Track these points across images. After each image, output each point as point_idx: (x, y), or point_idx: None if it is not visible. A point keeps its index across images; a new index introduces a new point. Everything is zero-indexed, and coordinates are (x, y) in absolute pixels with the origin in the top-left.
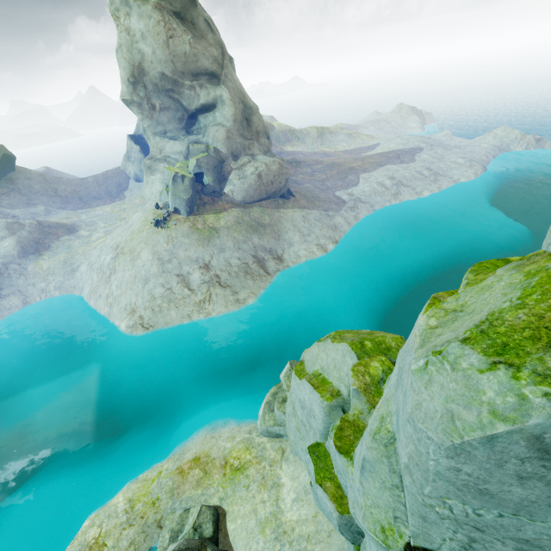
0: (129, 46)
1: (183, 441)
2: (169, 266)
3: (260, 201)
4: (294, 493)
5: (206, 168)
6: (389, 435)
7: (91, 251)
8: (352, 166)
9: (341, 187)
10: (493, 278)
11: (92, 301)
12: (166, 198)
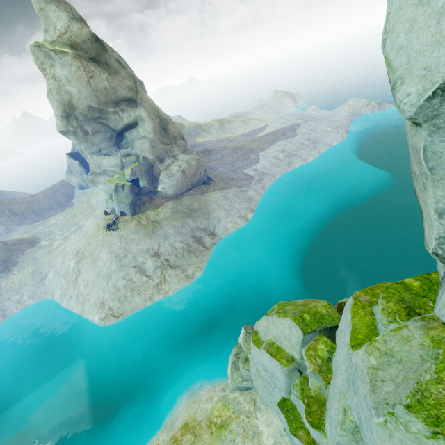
0: (57, 89)
1: (170, 411)
2: (125, 261)
3: (188, 191)
4: (272, 438)
5: (139, 174)
6: (353, 425)
7: (55, 259)
8: (251, 147)
9: (247, 165)
10: (407, 332)
11: (64, 303)
12: (112, 205)
